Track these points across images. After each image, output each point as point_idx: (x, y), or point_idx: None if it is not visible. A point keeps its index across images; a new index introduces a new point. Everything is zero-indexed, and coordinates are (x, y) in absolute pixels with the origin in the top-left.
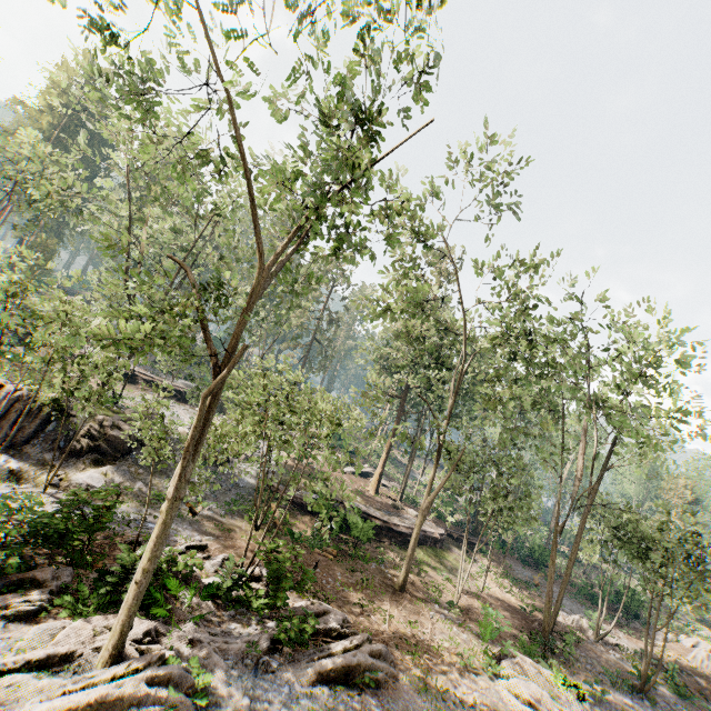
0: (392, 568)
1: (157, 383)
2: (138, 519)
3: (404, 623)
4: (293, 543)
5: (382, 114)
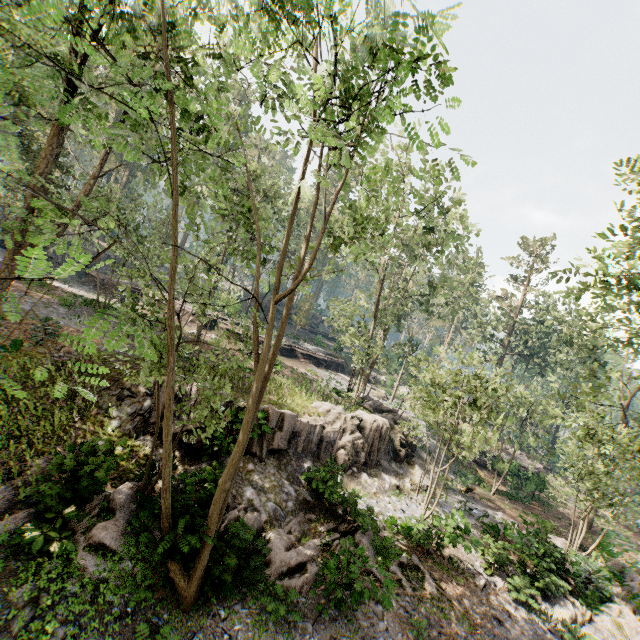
0: (555, 506)
1: (311, 356)
2: (464, 507)
3: (631, 560)
4: (512, 501)
5: None
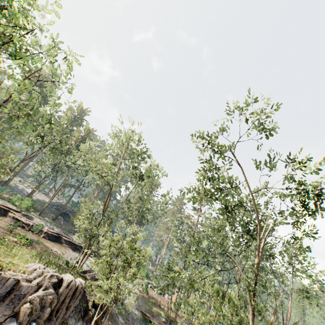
0: None
1: (71, 242)
2: None
3: None
4: None
5: (299, 218)
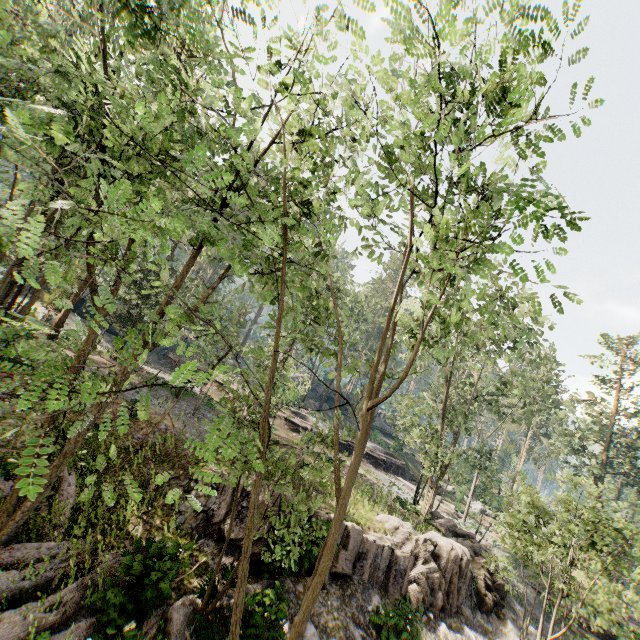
0: None
1: (368, 454)
2: None
3: None
4: None
5: None
